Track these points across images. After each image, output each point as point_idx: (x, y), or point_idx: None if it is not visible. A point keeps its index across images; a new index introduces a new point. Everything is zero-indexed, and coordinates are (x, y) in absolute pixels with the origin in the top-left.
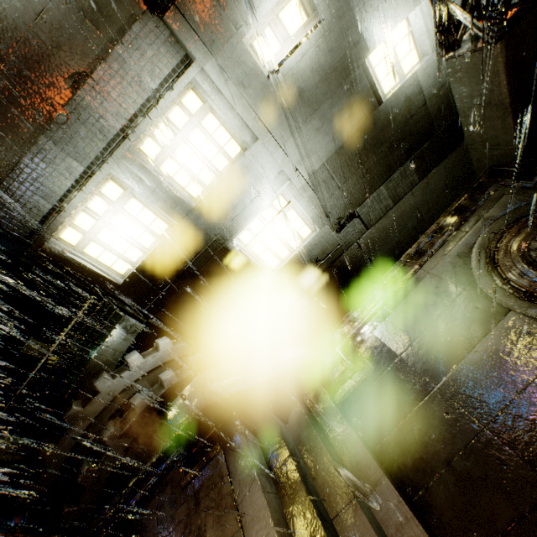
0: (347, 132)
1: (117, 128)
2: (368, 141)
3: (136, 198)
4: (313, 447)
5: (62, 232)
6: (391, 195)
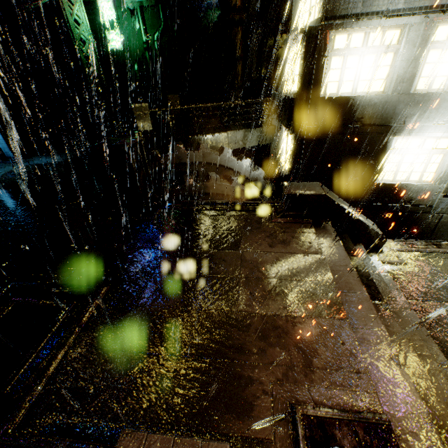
0: None
1: (447, 1)
2: None
3: (394, 55)
4: (368, 267)
5: (340, 34)
6: None
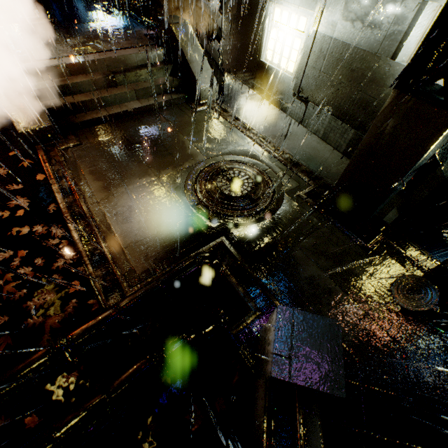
0: (361, 41)
1: None
2: (359, 72)
3: None
4: (156, 82)
5: None
6: (326, 130)
